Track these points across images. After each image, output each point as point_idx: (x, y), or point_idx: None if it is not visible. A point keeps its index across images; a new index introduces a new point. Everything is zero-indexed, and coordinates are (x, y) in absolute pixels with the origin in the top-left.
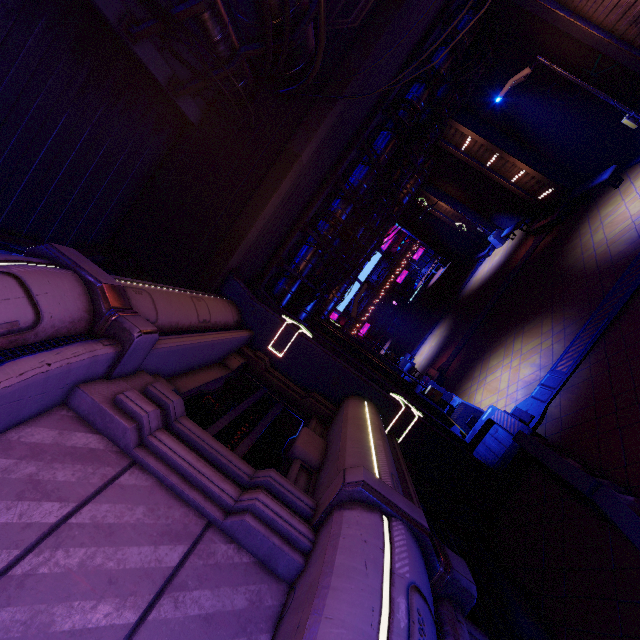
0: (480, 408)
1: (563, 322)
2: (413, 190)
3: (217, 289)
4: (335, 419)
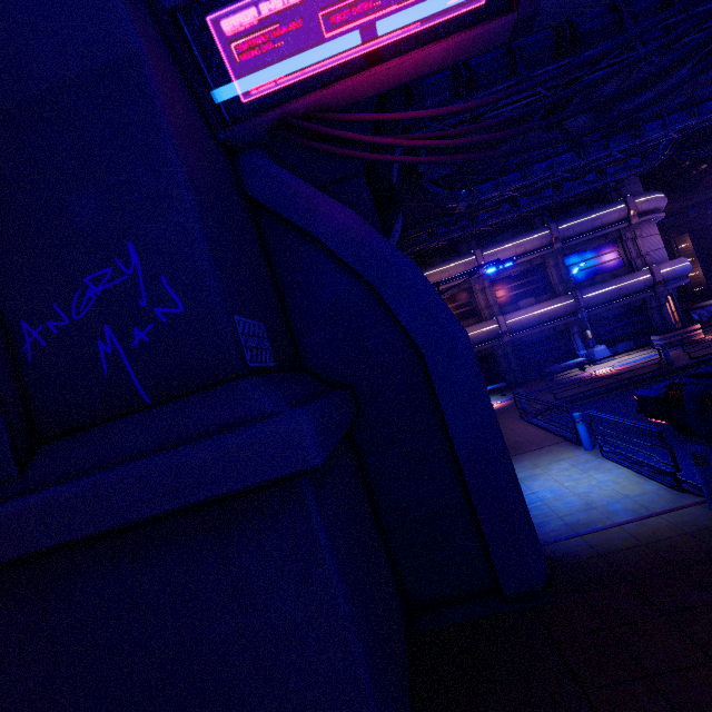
0: None
1: None
2: None
3: None
4: None
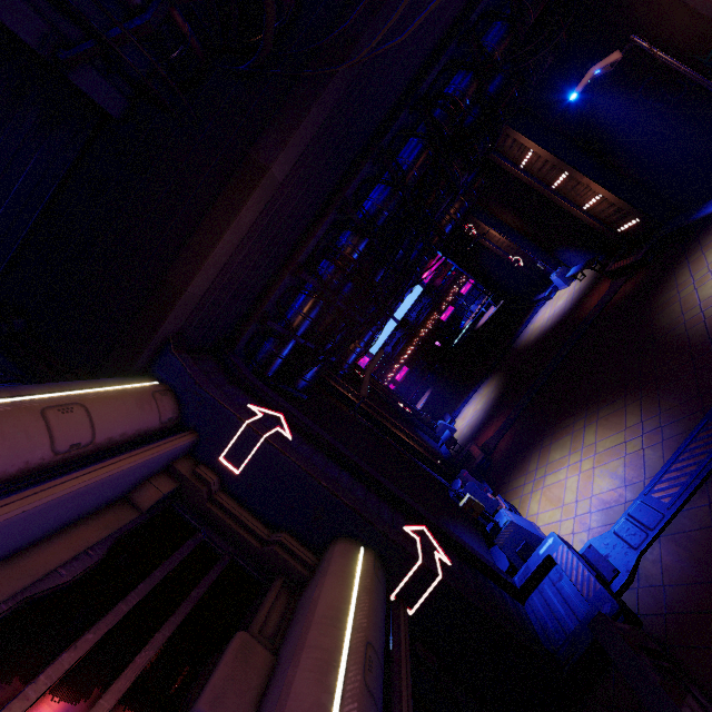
0: (536, 526)
1: (659, 416)
2: (458, 216)
3: (146, 367)
4: (306, 592)
